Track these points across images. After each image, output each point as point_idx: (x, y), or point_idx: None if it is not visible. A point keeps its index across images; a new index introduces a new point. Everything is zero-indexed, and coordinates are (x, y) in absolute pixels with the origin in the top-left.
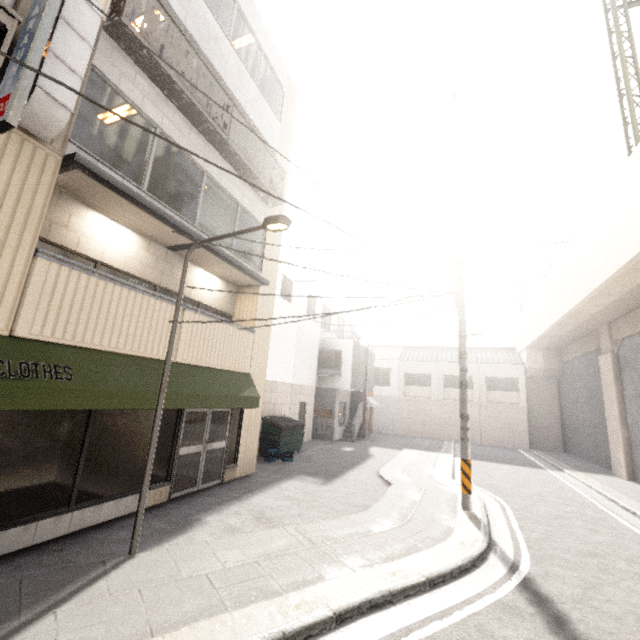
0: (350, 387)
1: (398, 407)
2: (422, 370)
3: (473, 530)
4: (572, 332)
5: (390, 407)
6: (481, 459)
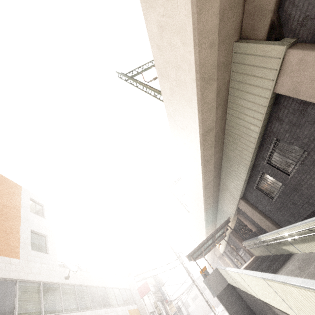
0: (186, 313)
1: (196, 311)
2: (194, 293)
3: (217, 313)
4: (211, 263)
5: (195, 313)
6: (218, 306)
